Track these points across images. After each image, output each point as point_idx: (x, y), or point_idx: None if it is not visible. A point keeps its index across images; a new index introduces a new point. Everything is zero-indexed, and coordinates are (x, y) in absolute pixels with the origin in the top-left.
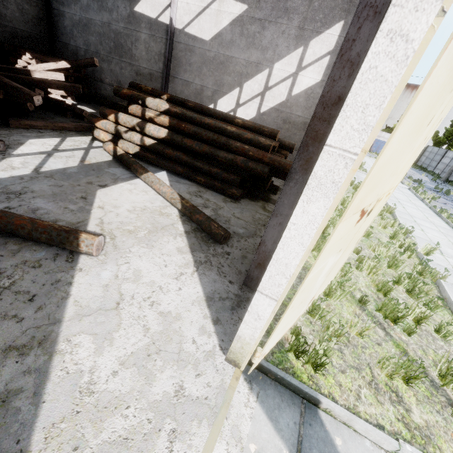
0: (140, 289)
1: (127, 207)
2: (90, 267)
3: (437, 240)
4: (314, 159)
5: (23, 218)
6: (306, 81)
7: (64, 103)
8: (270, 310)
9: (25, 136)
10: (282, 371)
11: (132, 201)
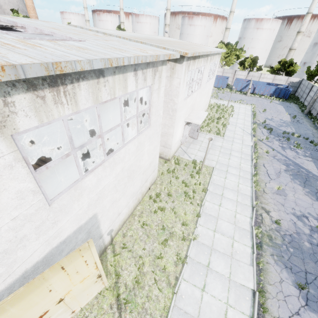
0: None
1: None
2: None
3: (224, 214)
4: None
5: None
6: (133, 129)
7: None
8: None
9: None
10: None
11: None
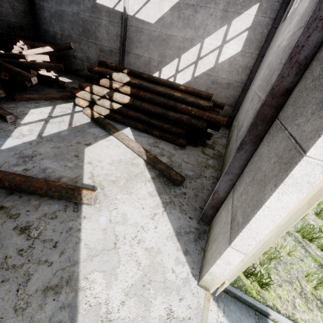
0: (128, 230)
1: (107, 160)
2: (91, 214)
3: None
4: (262, 135)
5: (40, 181)
6: (229, 52)
7: (50, 78)
8: (239, 259)
9: (27, 107)
10: (237, 289)
11: (110, 155)
